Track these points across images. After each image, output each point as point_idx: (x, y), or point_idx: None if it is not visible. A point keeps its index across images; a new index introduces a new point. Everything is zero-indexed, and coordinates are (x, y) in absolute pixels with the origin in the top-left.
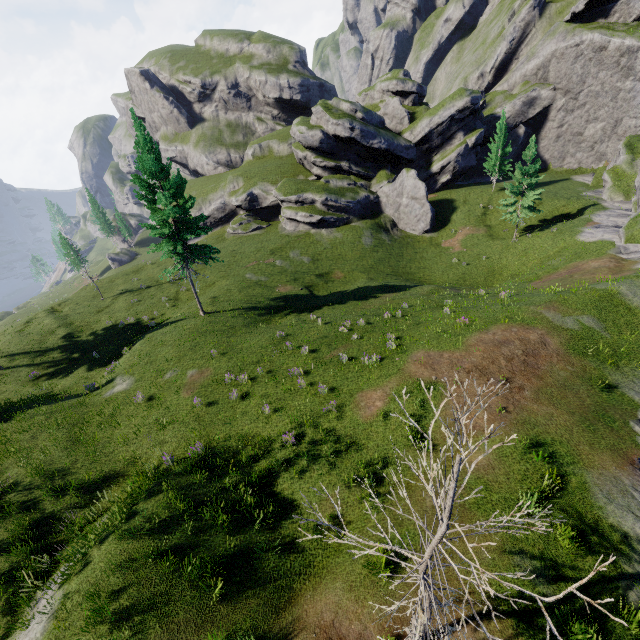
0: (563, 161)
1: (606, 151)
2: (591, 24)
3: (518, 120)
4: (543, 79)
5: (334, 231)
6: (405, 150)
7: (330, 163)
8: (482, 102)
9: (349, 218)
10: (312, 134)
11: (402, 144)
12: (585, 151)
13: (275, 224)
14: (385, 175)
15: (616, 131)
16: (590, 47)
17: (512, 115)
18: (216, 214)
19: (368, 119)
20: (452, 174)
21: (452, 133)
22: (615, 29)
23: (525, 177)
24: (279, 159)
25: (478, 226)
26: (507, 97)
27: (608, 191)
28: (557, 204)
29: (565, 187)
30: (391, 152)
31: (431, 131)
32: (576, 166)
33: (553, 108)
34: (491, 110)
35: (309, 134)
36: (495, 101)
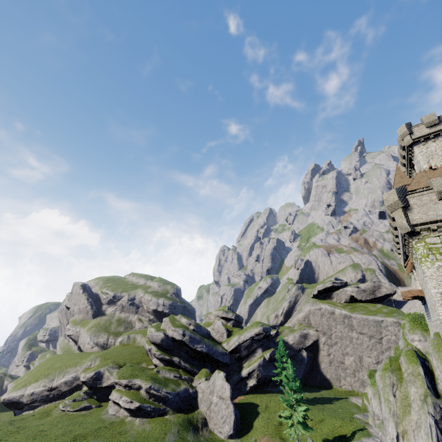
0: (340, 382)
1: (364, 378)
2: (324, 300)
3: (300, 346)
4: (309, 323)
5: (146, 421)
6: (221, 355)
7: (165, 356)
8: (276, 331)
9: (165, 409)
10: (157, 334)
11: (219, 350)
12: (351, 376)
13: (105, 405)
14: (205, 372)
15: (363, 364)
16: (326, 311)
17: (295, 342)
18: (63, 386)
19: (197, 330)
20: (257, 380)
21: (254, 348)
22: (336, 304)
23: (292, 392)
24: (136, 347)
25: (274, 437)
26: (291, 330)
27: (370, 416)
28: (335, 423)
29: (342, 406)
30: (210, 355)
31: (240, 344)
32: (350, 388)
33: (320, 342)
34: (282, 337)
35: (155, 334)
36: (284, 332)
